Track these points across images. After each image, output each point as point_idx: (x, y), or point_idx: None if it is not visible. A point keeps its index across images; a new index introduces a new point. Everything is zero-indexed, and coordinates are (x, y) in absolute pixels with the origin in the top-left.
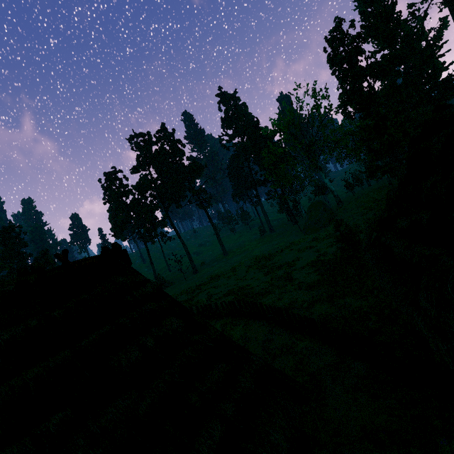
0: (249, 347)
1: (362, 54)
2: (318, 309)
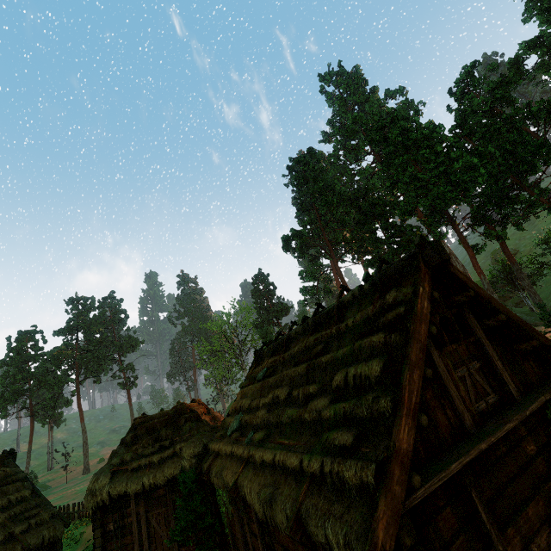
0: (81, 540)
1: (274, 295)
2: None
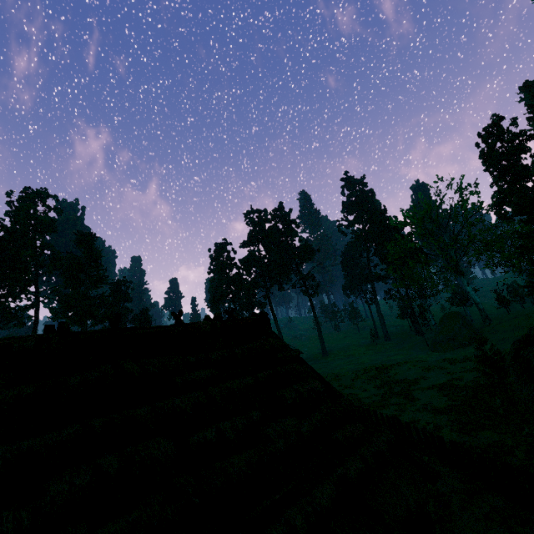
0: None
1: (526, 152)
2: (447, 435)
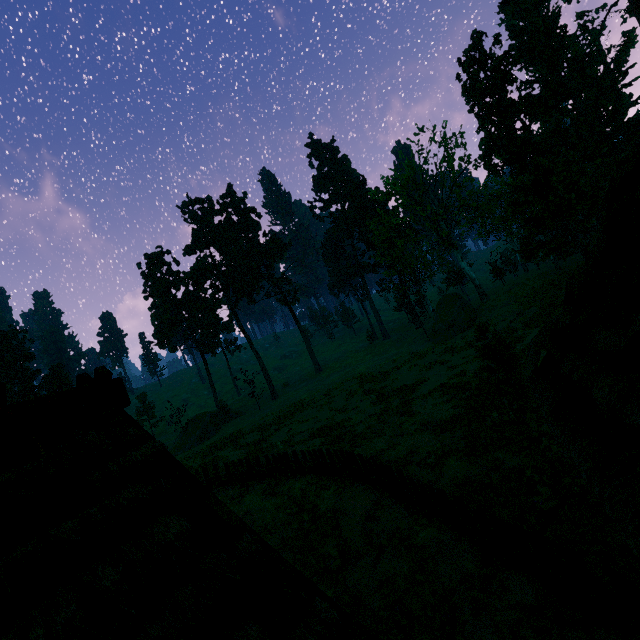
0: (342, 527)
1: (512, 83)
2: (452, 468)
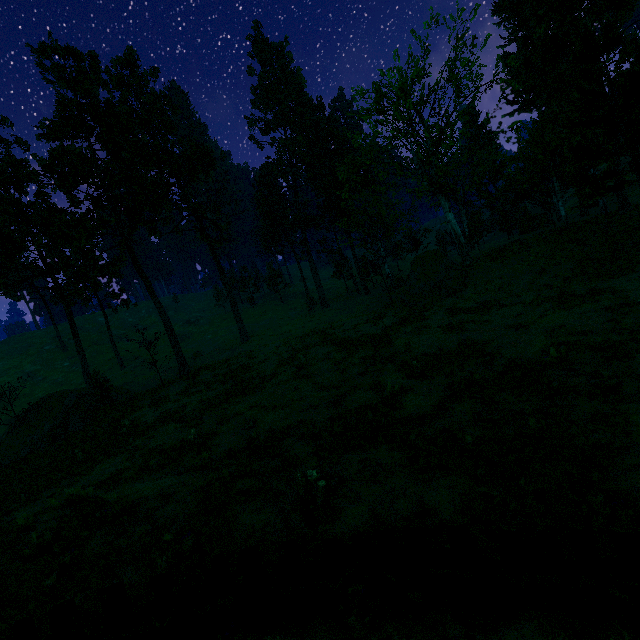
0: None
1: None
2: None
